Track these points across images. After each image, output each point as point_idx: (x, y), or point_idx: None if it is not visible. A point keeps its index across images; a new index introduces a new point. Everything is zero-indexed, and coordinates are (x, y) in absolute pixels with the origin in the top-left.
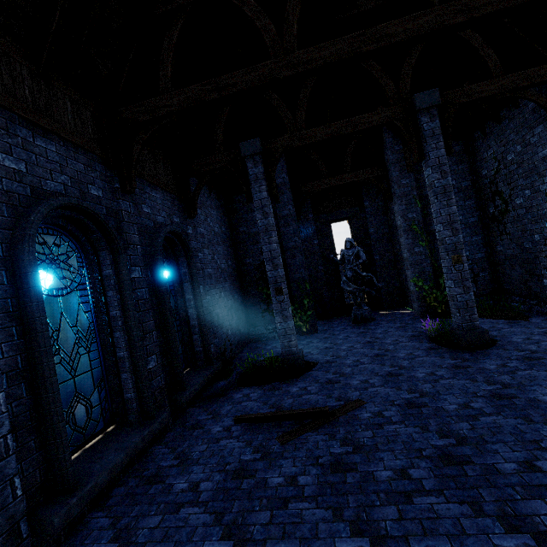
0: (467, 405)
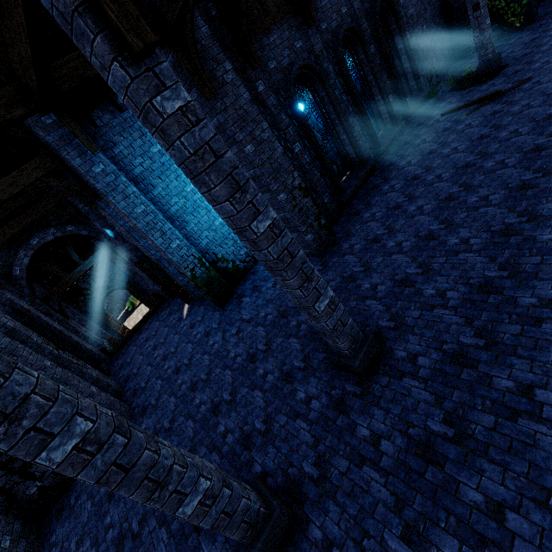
0: None
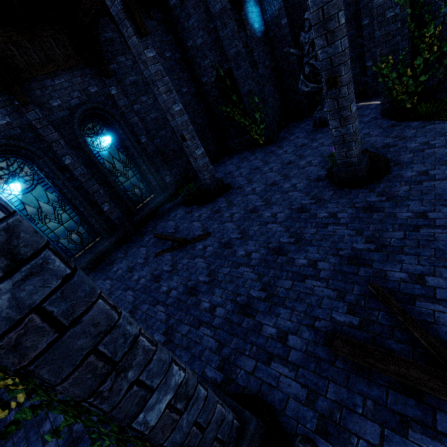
0: (250, 254)
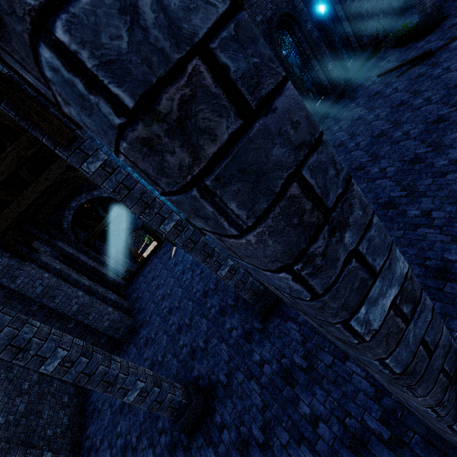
0: None
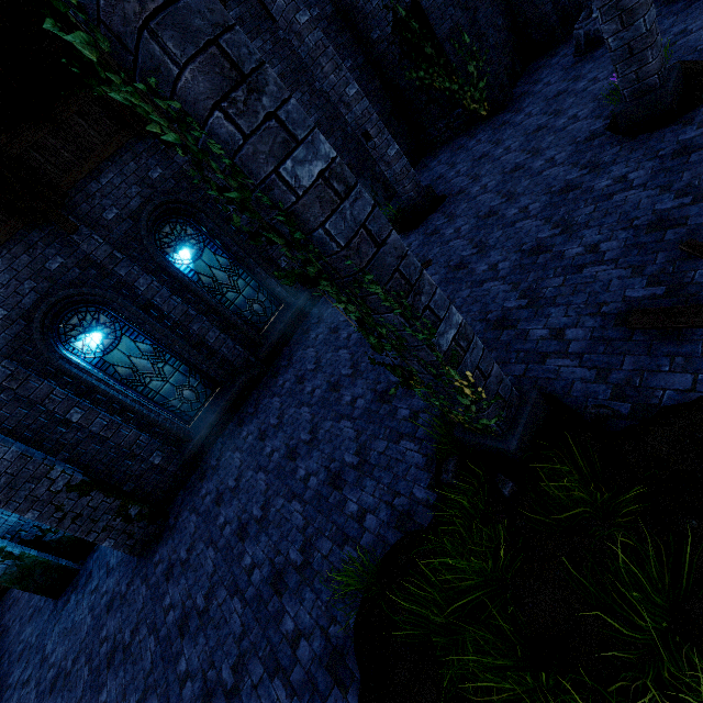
0: (495, 266)
